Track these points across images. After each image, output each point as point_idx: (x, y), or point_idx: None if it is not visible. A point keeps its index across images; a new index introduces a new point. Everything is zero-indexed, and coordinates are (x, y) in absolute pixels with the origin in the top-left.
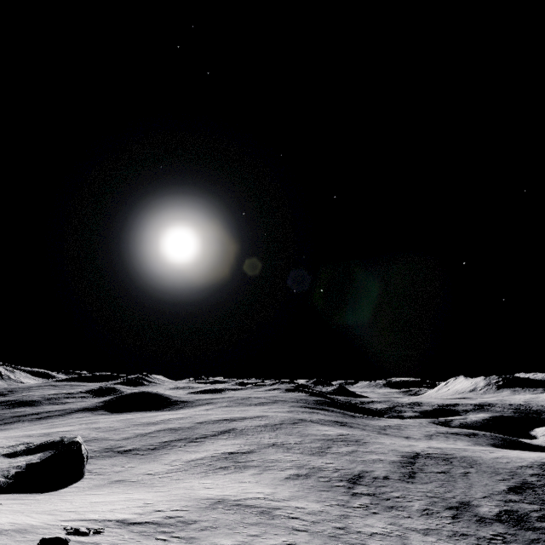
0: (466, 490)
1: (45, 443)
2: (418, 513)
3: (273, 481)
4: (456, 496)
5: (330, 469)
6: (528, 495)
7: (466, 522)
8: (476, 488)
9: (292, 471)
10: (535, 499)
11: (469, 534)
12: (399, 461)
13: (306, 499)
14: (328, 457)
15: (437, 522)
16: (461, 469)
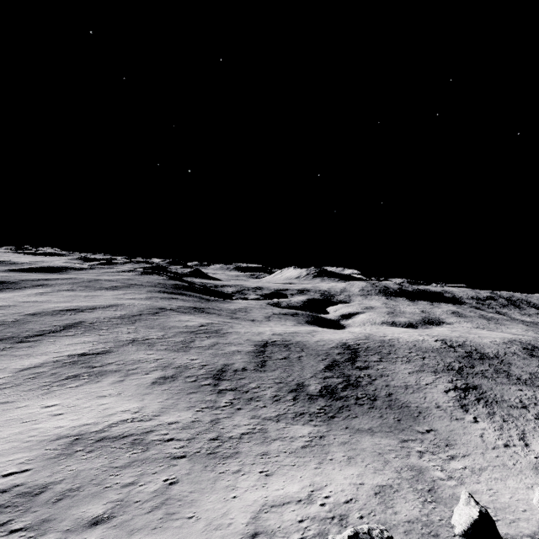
0: (300, 372)
1: None
2: (271, 401)
3: (139, 390)
4: (295, 379)
5: (196, 366)
6: (336, 371)
7: (302, 402)
8: (307, 370)
9: (158, 373)
10: (340, 374)
11: (305, 412)
12: (254, 351)
13: (177, 408)
14: (192, 353)
15: (284, 406)
16: (297, 354)
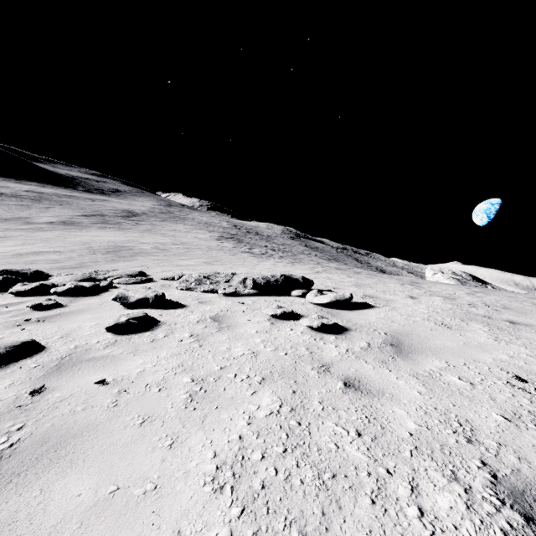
0: None
1: (471, 277)
2: None
3: None
4: None
5: None
6: None
7: None
8: None
9: None
10: None
11: None
12: None
13: None
14: None
15: None
16: None
